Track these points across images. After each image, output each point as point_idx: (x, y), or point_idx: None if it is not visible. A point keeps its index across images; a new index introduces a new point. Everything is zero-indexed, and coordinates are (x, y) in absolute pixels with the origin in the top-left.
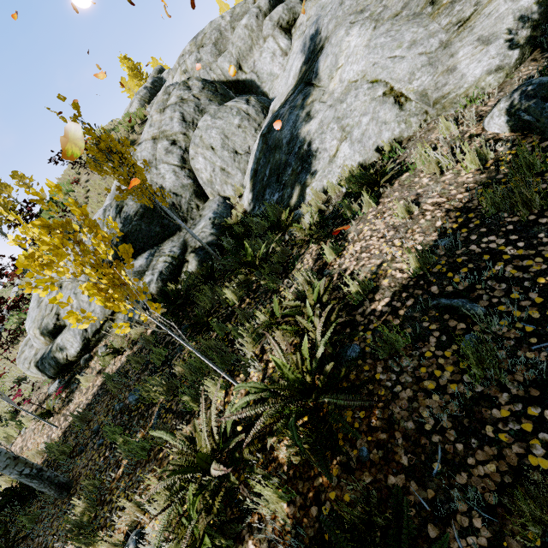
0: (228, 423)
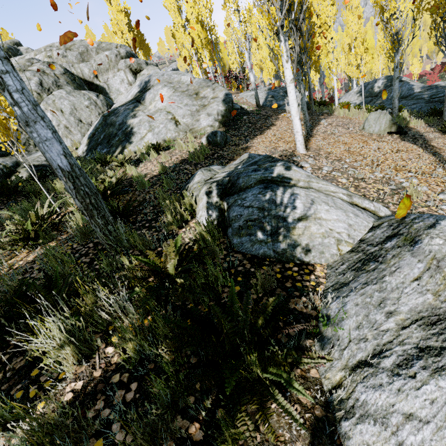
0: (56, 207)
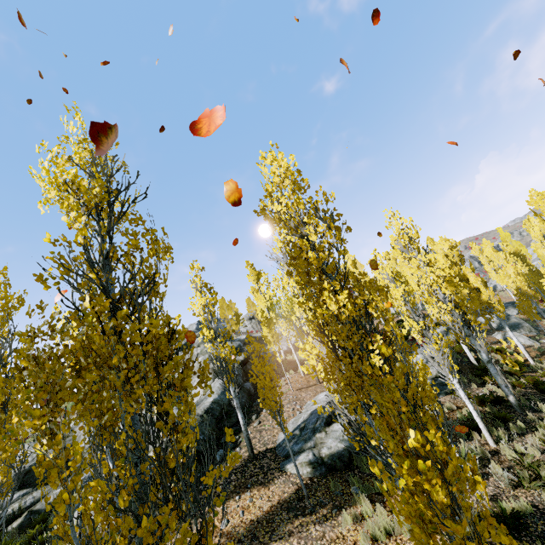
0: None
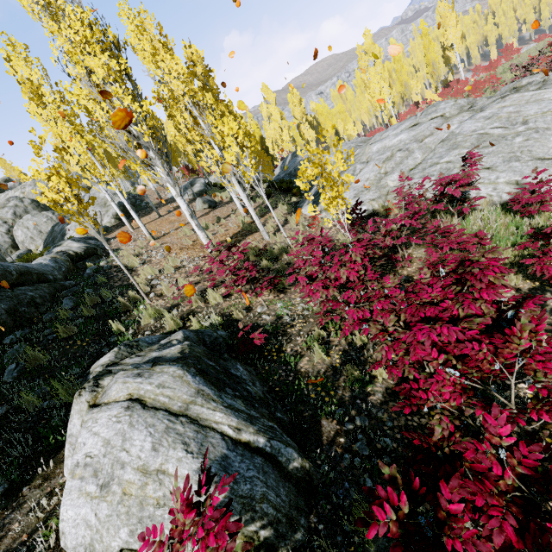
0: None
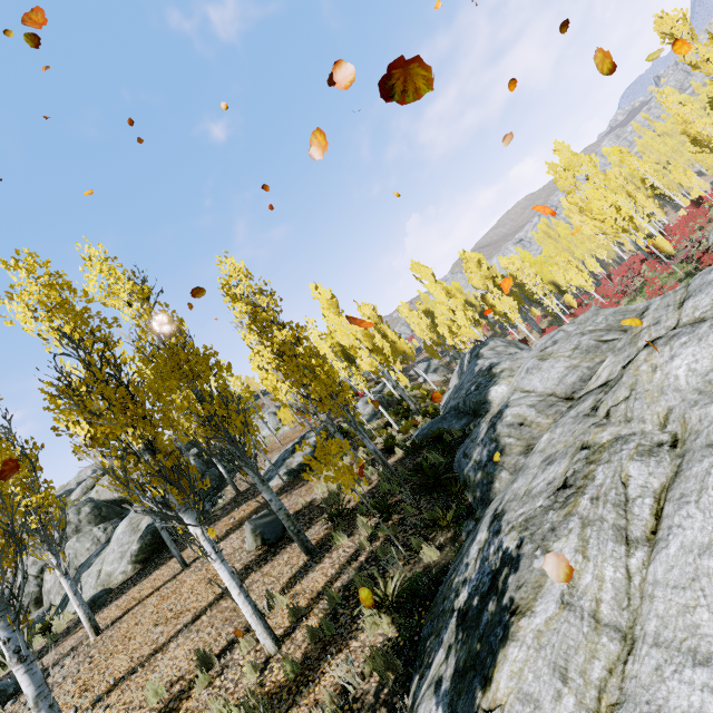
0: None
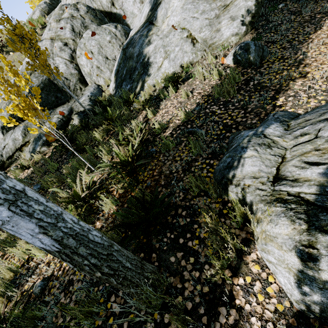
0: (90, 181)
